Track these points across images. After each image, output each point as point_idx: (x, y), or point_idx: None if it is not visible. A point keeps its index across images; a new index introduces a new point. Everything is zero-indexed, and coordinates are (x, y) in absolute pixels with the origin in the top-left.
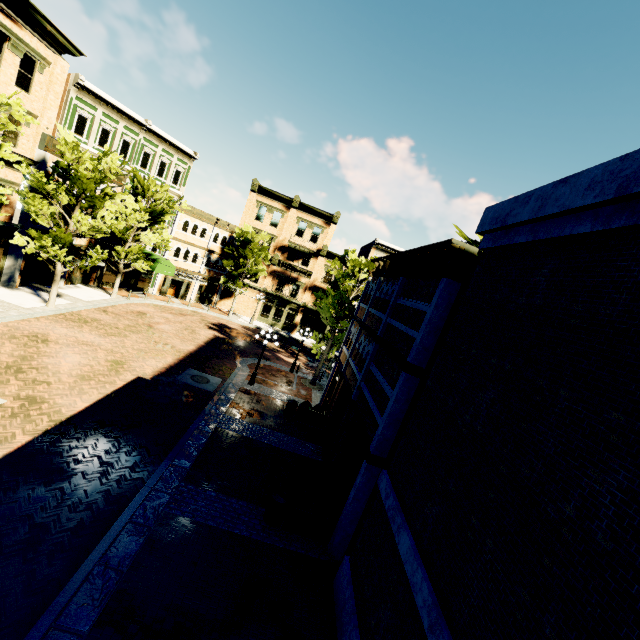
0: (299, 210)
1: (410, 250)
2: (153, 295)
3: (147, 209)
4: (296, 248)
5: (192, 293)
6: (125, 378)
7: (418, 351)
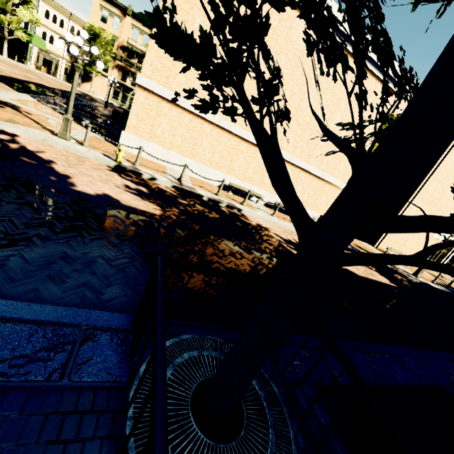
0: (132, 18)
1: None
2: (31, 67)
3: None
4: (133, 49)
5: (60, 72)
6: (36, 82)
7: None
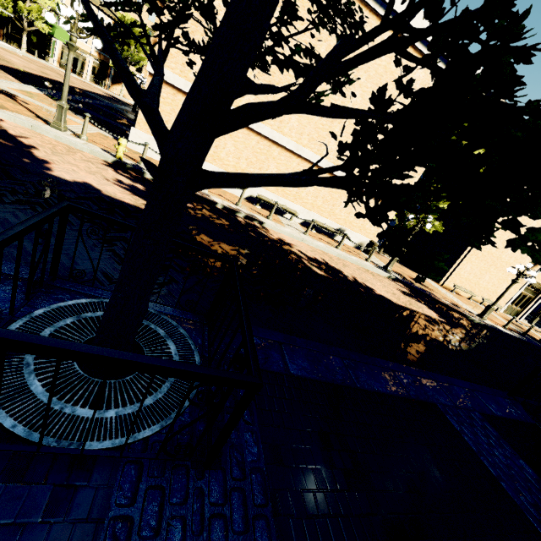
0: None
1: None
2: (54, 65)
3: None
4: None
5: (87, 72)
6: (53, 78)
7: None
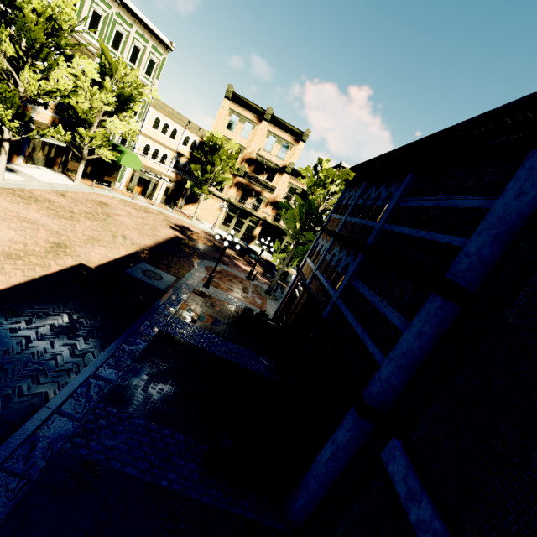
0: (270, 123)
1: (435, 133)
2: (120, 190)
3: (114, 91)
4: (263, 162)
5: (158, 194)
6: (63, 263)
7: (470, 265)
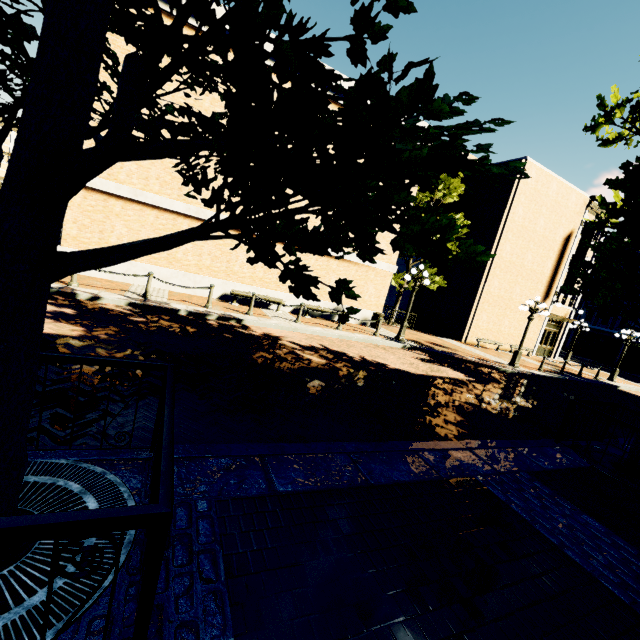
0: None
1: None
2: None
3: None
4: None
5: None
6: None
7: None
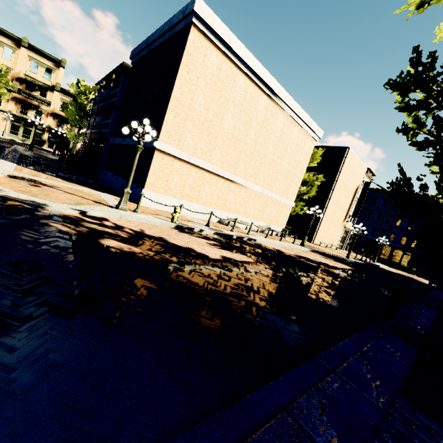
0: (29, 50)
1: (112, 70)
2: None
3: None
4: (33, 81)
5: None
6: None
7: (118, 101)
